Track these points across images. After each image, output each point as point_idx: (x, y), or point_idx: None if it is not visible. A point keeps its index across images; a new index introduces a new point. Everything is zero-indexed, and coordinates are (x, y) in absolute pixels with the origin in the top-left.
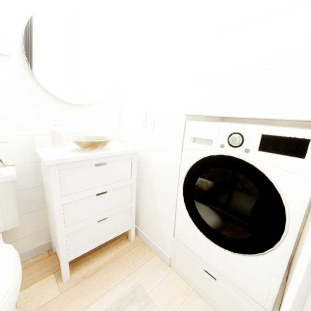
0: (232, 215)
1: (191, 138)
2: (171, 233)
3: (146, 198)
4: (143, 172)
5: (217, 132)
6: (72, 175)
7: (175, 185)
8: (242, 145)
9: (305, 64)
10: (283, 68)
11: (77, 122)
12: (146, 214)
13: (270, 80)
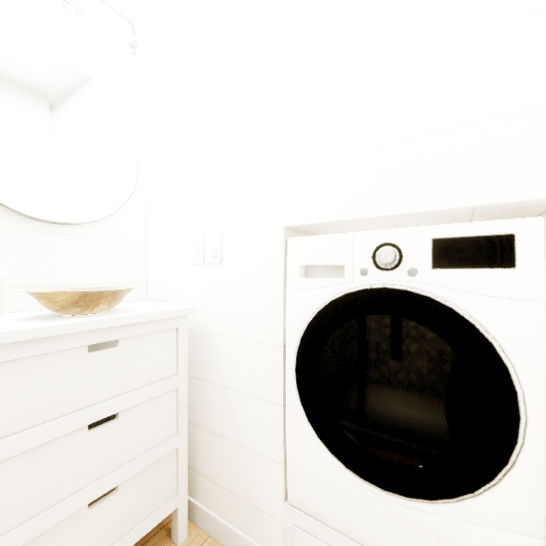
0: (408, 410)
1: (301, 269)
2: (279, 491)
3: (214, 418)
4: (203, 358)
5: (350, 249)
6: (20, 377)
7: (277, 372)
8: (402, 264)
9: (474, 123)
10: (441, 132)
11: (47, 261)
12: (214, 458)
13: (426, 152)
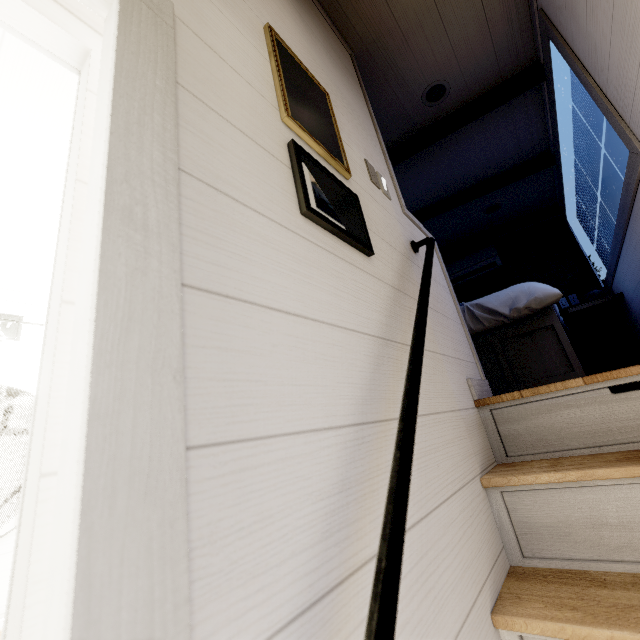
0: None
1: None
2: None
3: None
4: None
5: None
6: None
7: None
8: None
9: None
10: None
11: None
12: None
13: None
